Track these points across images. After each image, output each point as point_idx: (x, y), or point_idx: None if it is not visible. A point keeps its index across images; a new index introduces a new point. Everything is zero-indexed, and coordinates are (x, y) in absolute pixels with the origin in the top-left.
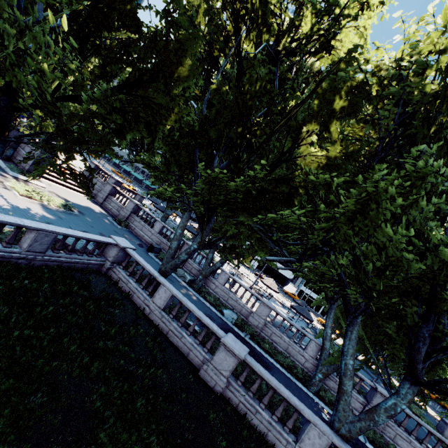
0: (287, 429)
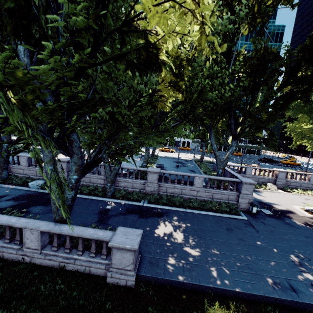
0: (17, 242)
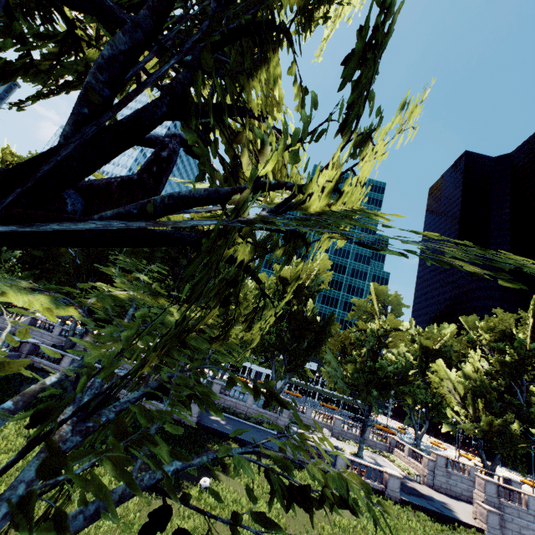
0: None
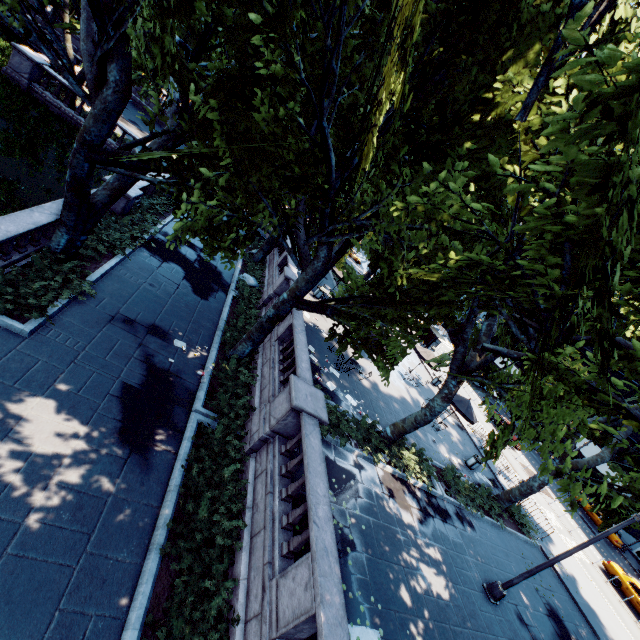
0: None
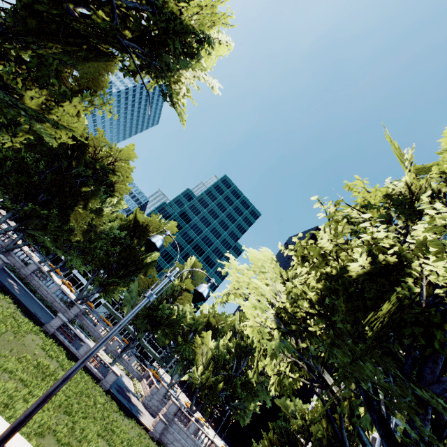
0: None
